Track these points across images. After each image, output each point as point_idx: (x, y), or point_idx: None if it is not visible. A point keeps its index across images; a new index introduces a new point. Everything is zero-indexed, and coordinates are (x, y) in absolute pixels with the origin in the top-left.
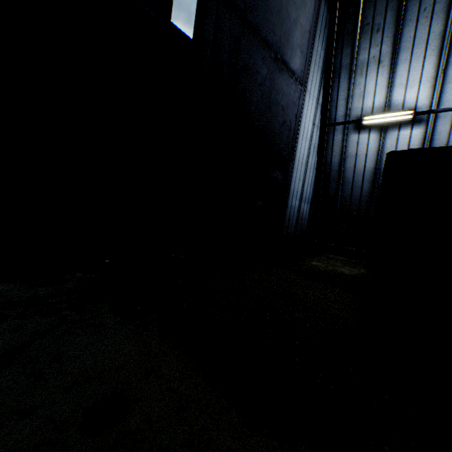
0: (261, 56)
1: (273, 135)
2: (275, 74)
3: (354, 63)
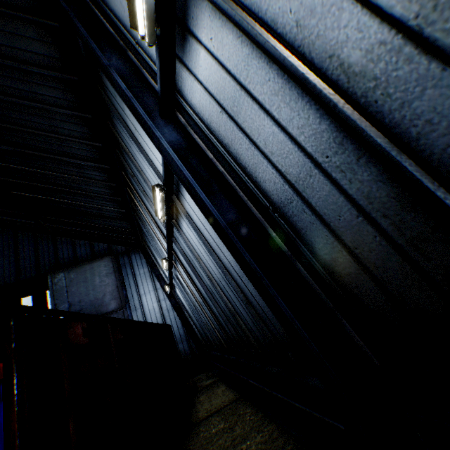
0: None
1: None
2: None
3: (157, 265)
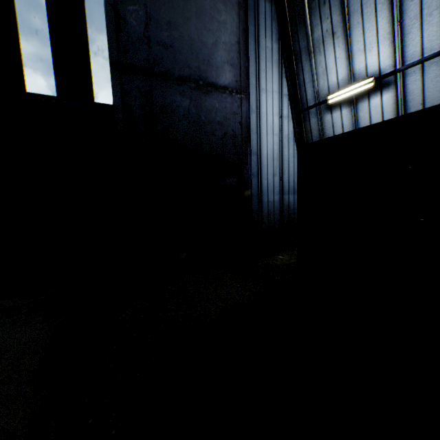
0: (179, 92)
1: (213, 150)
2: (201, 99)
3: (310, 44)
